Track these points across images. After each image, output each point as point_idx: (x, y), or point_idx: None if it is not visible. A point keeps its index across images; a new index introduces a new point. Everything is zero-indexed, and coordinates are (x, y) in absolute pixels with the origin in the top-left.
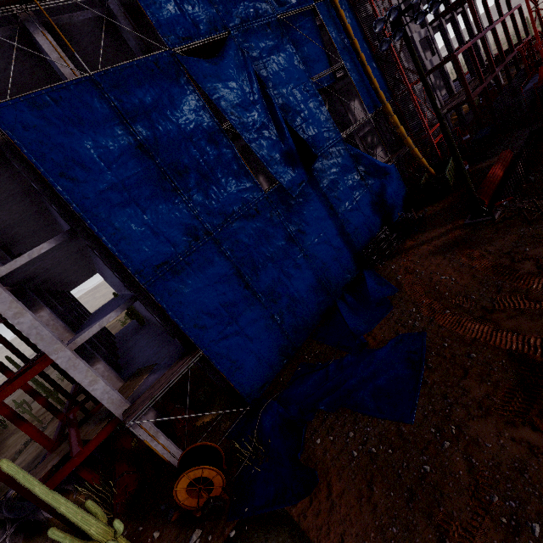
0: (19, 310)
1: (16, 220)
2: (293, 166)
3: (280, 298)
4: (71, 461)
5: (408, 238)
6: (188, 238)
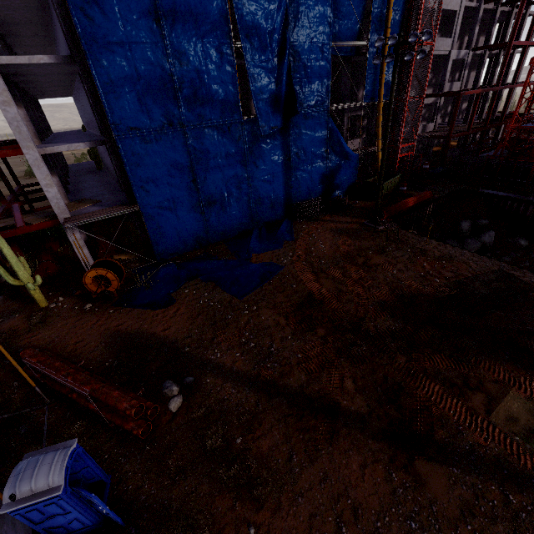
0: (8, 99)
1: (15, 4)
2: (275, 110)
3: (214, 203)
4: (14, 230)
5: (329, 214)
6: (165, 120)
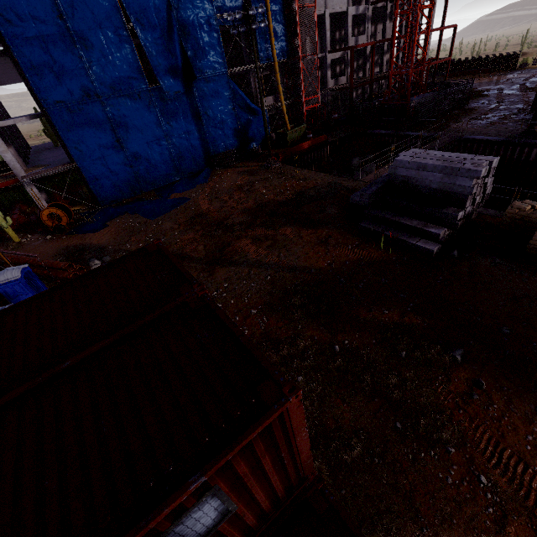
0: None
1: None
2: (175, 78)
3: (140, 158)
4: None
5: (243, 162)
6: (83, 93)
